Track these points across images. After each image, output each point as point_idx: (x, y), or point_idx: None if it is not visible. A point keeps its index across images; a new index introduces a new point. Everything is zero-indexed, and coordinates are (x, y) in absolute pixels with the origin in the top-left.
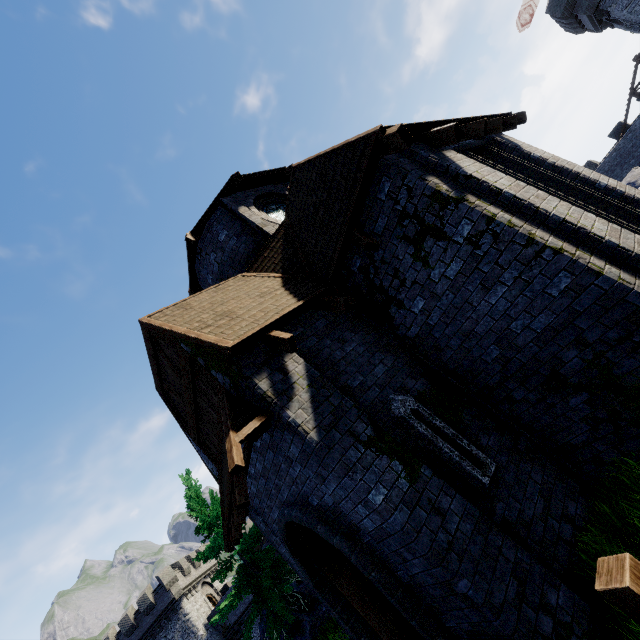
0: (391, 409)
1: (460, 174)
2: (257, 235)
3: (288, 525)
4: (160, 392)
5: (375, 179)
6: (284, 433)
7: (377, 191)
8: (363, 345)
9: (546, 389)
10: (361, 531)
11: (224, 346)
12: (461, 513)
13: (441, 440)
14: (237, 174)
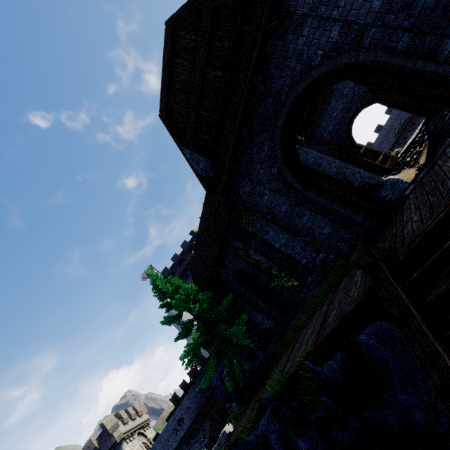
0: None
1: None
2: None
3: (284, 129)
4: (163, 114)
5: None
6: None
7: None
8: None
9: None
10: (364, 35)
11: None
12: None
13: None
14: None
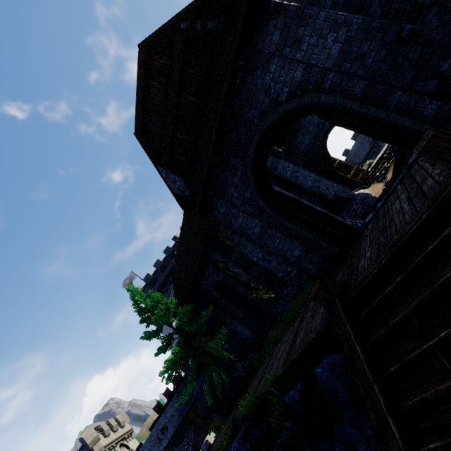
0: None
1: None
2: None
3: (255, 157)
4: (138, 133)
5: None
6: (269, 25)
7: None
8: None
9: (411, 21)
10: (325, 78)
11: None
12: None
13: None
14: None
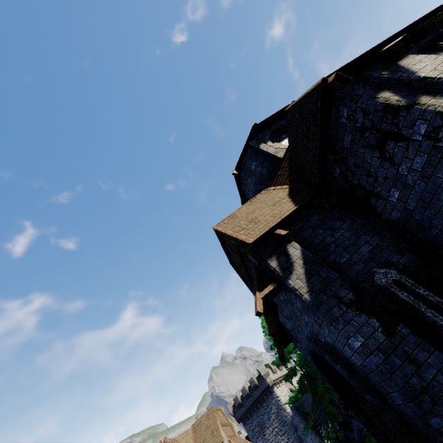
0: (373, 279)
1: (412, 80)
2: (273, 160)
3: (312, 352)
4: (231, 265)
5: (335, 109)
6: (290, 294)
7: (338, 117)
8: (350, 231)
9: None
10: (354, 365)
11: (248, 242)
12: (439, 367)
13: (423, 306)
14: (255, 124)
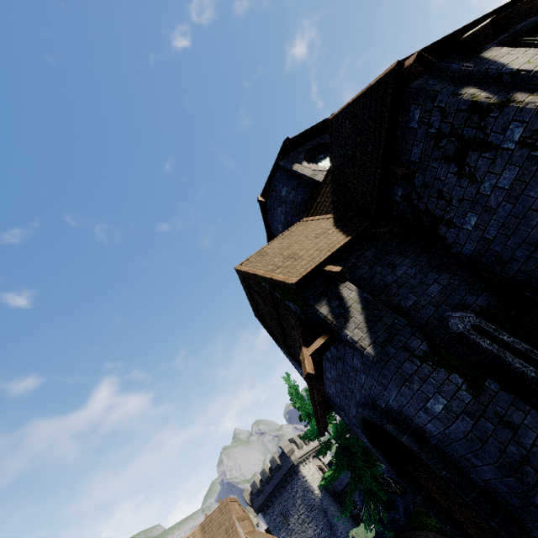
0: (448, 326)
1: (503, 73)
2: (310, 185)
3: (364, 421)
4: (257, 317)
5: (403, 110)
6: (346, 348)
7: (407, 121)
8: (414, 267)
9: None
10: (427, 434)
11: (289, 283)
12: None
13: (510, 355)
14: (287, 139)
